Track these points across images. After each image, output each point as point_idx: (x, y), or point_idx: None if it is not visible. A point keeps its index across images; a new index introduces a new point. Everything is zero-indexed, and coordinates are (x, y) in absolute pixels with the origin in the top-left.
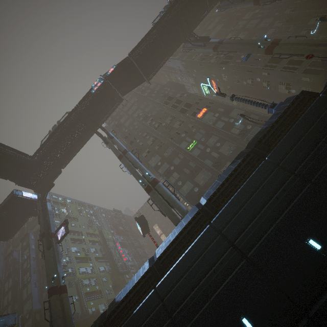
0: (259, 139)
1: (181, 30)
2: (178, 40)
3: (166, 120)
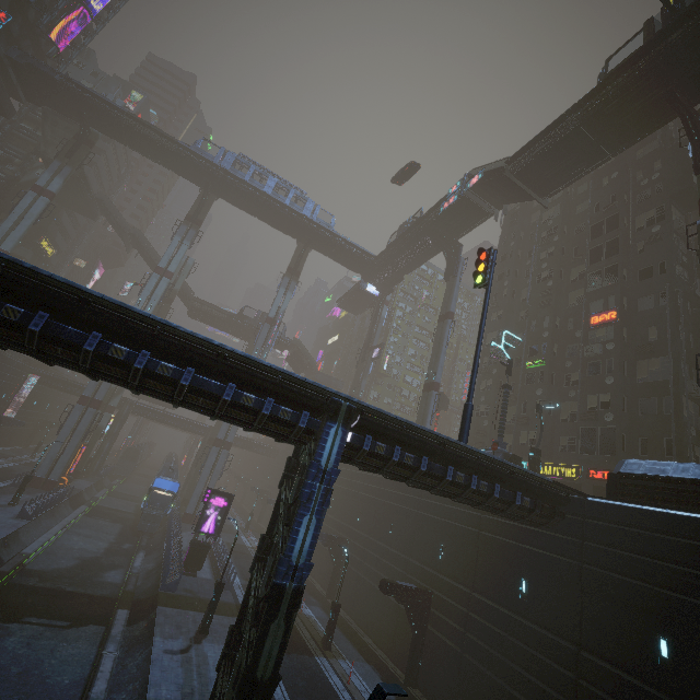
0: None
1: (667, 102)
2: (661, 115)
3: (575, 268)
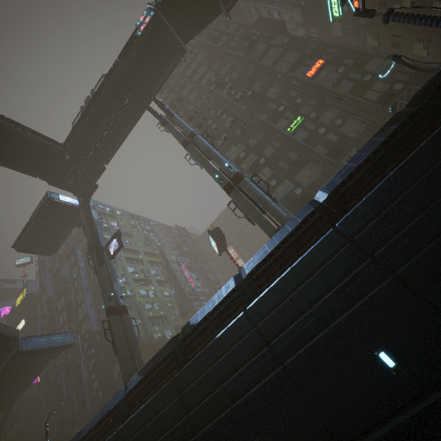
0: (440, 84)
1: None
2: None
3: (253, 88)
